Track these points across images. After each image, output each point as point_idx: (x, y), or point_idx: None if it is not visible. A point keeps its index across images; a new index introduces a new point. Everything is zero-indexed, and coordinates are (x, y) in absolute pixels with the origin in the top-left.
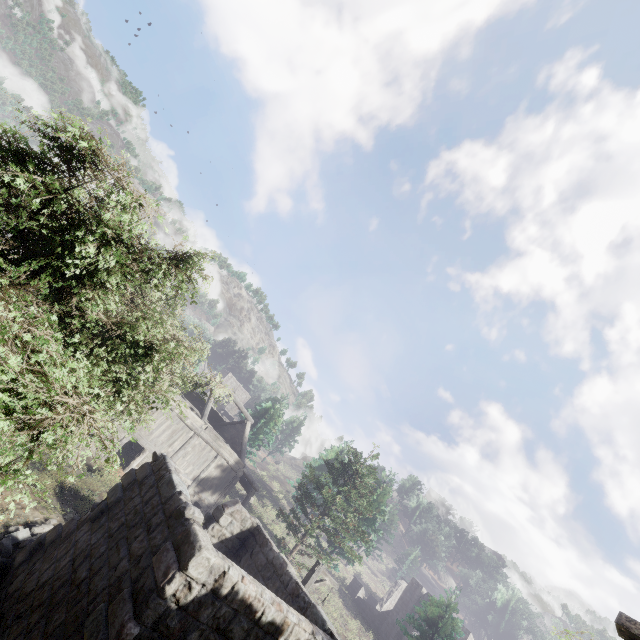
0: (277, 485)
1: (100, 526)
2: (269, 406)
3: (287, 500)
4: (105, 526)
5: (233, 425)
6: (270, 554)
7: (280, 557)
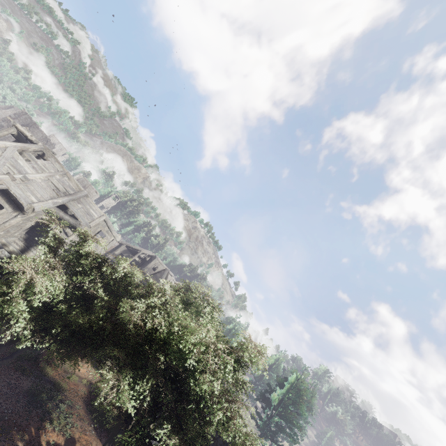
0: None
1: None
2: (232, 328)
3: None
4: None
5: None
6: None
7: None
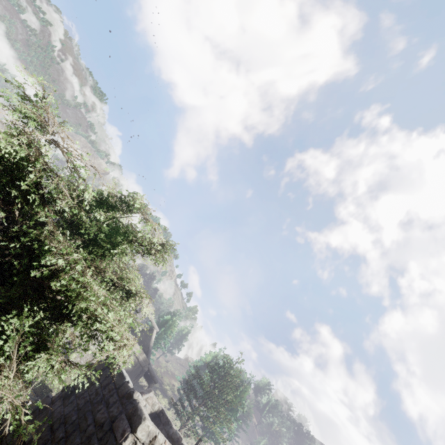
0: (166, 379)
1: (70, 402)
2: (169, 318)
3: (172, 392)
4: (74, 402)
5: (143, 331)
6: (170, 431)
7: (177, 433)
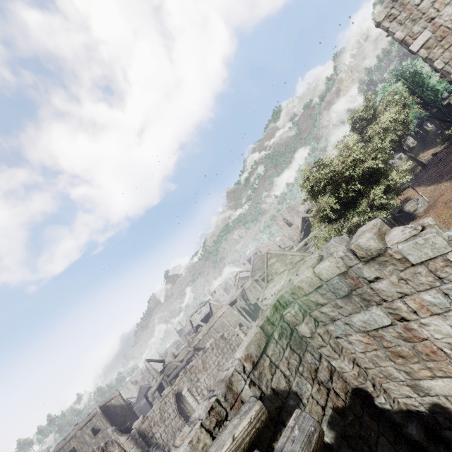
0: None
1: None
2: None
3: None
4: None
5: None
6: None
7: None
